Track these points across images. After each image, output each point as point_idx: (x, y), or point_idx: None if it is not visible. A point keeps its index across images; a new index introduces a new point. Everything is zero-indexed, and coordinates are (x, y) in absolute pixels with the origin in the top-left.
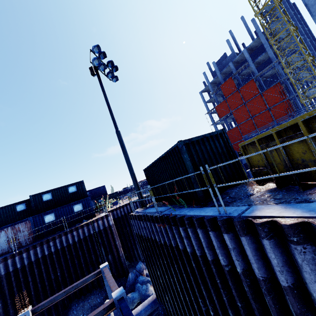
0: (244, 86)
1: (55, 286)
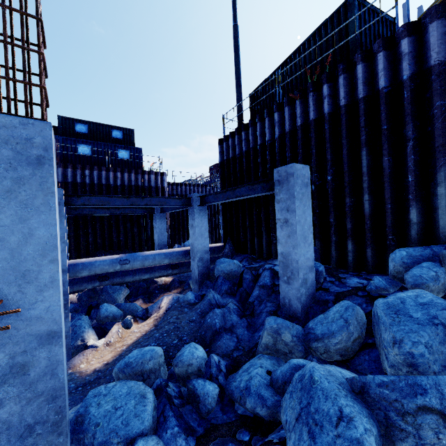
0: None
1: (81, 224)
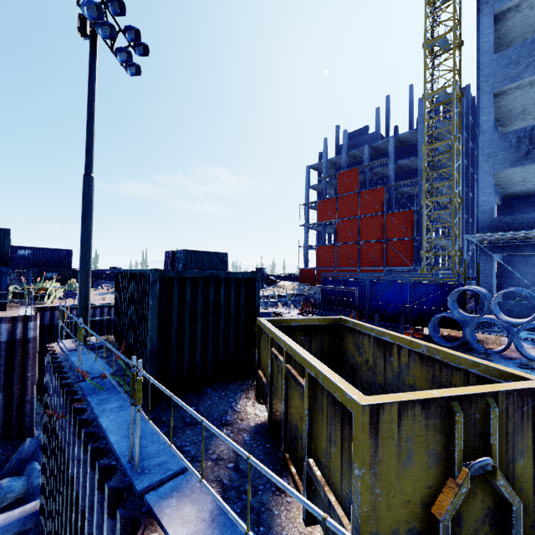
0: (368, 191)
1: None
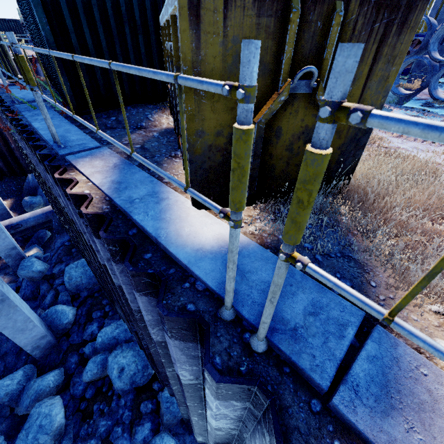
0: None
1: None
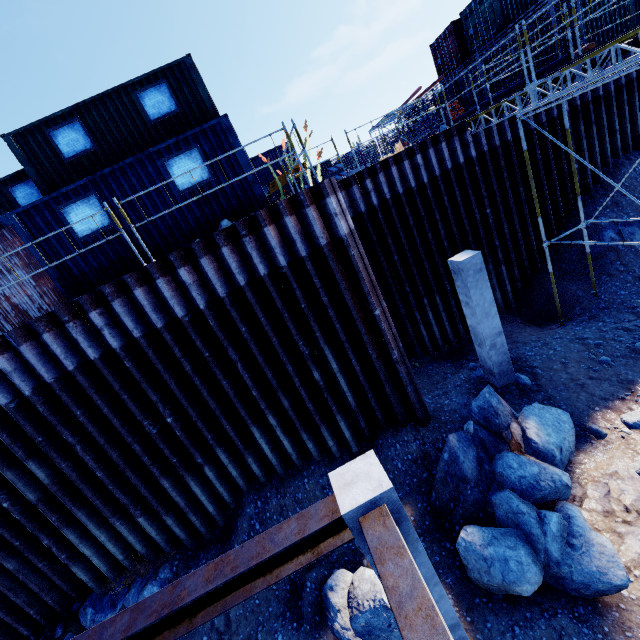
0: None
1: (171, 455)
